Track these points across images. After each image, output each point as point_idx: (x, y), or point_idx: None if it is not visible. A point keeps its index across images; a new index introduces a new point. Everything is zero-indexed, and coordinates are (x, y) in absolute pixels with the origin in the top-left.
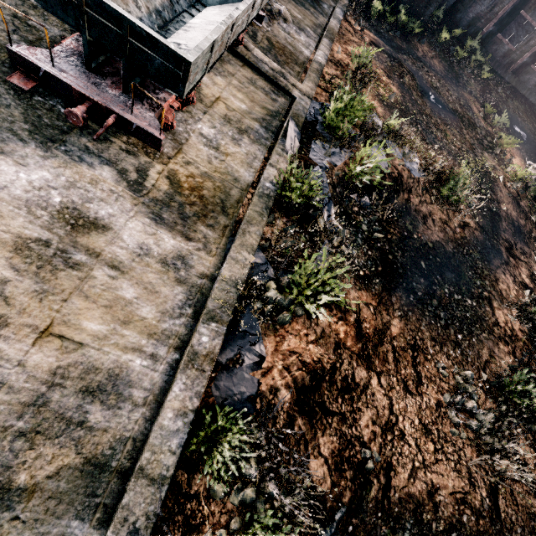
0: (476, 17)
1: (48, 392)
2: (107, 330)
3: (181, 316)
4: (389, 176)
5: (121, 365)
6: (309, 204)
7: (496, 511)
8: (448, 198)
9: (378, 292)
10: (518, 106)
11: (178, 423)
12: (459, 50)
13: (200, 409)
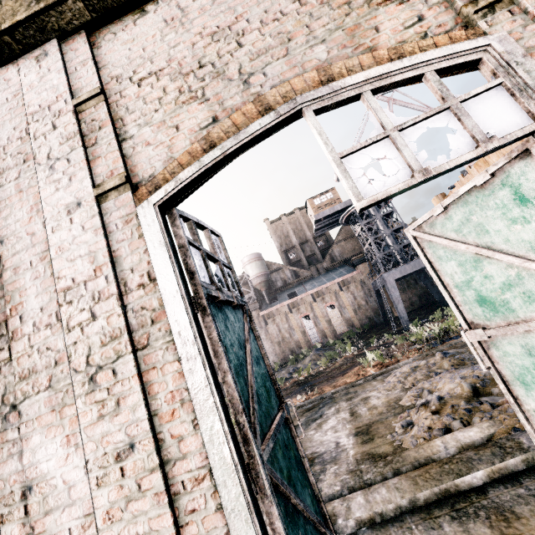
0: None
1: None
2: None
3: None
4: None
5: None
6: None
7: None
8: None
9: None
10: None
11: None
12: None
13: None
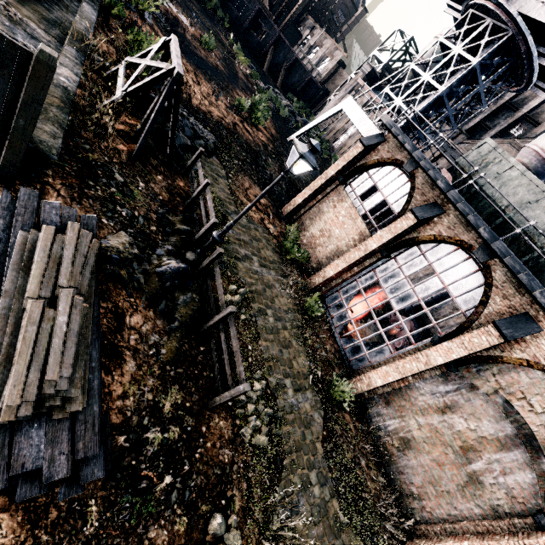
0: None
1: None
2: None
3: None
4: (171, 14)
5: None
6: None
7: (235, 128)
8: (206, 44)
9: None
10: (251, 55)
11: None
12: (208, 2)
13: (103, 7)
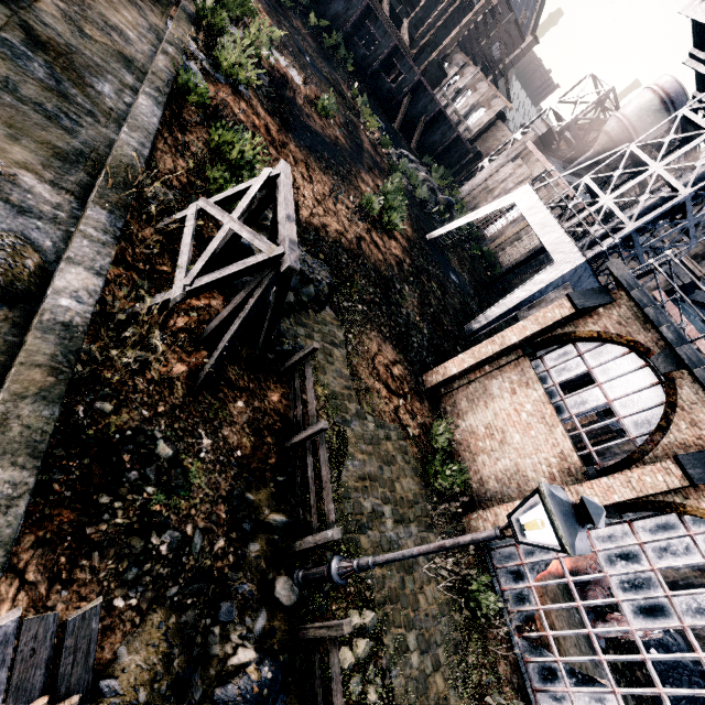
0: (337, 15)
1: (84, 7)
2: (106, 5)
3: (150, 34)
4: (277, 71)
5: (121, 28)
6: (220, 42)
7: (360, 246)
8: (323, 109)
9: (278, 125)
10: (378, 106)
11: (168, 71)
12: (327, 38)
13: (175, 88)
